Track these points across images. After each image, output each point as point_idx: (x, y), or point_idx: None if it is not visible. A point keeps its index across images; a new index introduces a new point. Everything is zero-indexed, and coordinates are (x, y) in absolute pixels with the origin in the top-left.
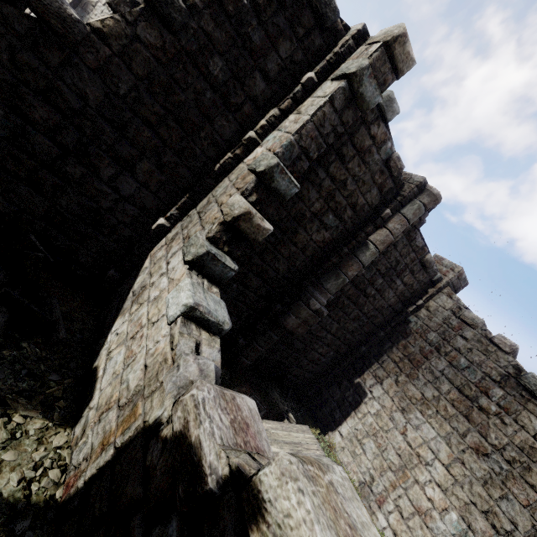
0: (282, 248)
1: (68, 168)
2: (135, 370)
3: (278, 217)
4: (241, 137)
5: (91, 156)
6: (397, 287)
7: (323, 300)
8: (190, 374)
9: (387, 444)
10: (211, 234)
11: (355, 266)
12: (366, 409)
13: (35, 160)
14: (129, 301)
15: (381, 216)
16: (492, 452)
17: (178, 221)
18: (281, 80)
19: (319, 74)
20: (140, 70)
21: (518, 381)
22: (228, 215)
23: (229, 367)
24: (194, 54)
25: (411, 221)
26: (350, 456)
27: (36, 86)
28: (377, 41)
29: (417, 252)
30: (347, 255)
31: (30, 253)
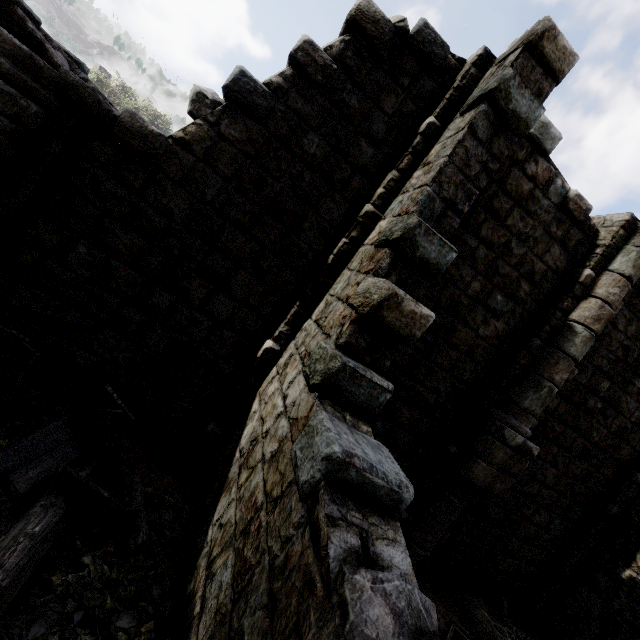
0: (437, 357)
1: (154, 298)
2: (253, 607)
3: None
4: (354, 216)
5: (179, 279)
6: (638, 390)
7: (525, 428)
8: (377, 630)
9: None
10: (343, 339)
11: (562, 364)
12: None
13: (119, 297)
14: (236, 466)
15: (579, 282)
16: None
17: (289, 341)
18: (392, 140)
19: (440, 116)
20: (227, 170)
21: None
22: (363, 304)
23: None
24: (285, 138)
25: (633, 277)
26: None
27: (119, 213)
28: (514, 50)
29: None
30: (542, 349)
31: (106, 411)
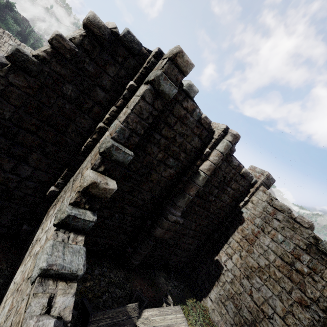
0: (143, 186)
1: None
2: (6, 326)
3: (135, 168)
4: (95, 126)
5: None
6: (228, 192)
7: (177, 214)
8: None
9: (241, 304)
10: (72, 200)
11: (194, 188)
12: (224, 279)
13: None
14: (28, 252)
15: (204, 154)
16: (311, 304)
17: (64, 186)
18: (114, 89)
19: (137, 81)
20: (17, 102)
21: (317, 248)
22: (80, 186)
23: (124, 269)
24: (51, 86)
25: (224, 153)
26: (218, 316)
27: None
28: (166, 57)
29: (236, 169)
30: (188, 181)
31: None
